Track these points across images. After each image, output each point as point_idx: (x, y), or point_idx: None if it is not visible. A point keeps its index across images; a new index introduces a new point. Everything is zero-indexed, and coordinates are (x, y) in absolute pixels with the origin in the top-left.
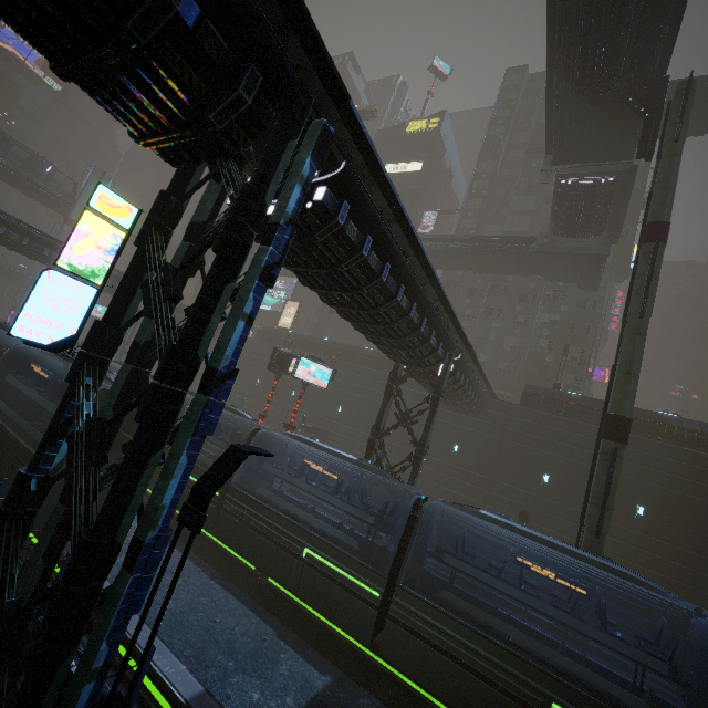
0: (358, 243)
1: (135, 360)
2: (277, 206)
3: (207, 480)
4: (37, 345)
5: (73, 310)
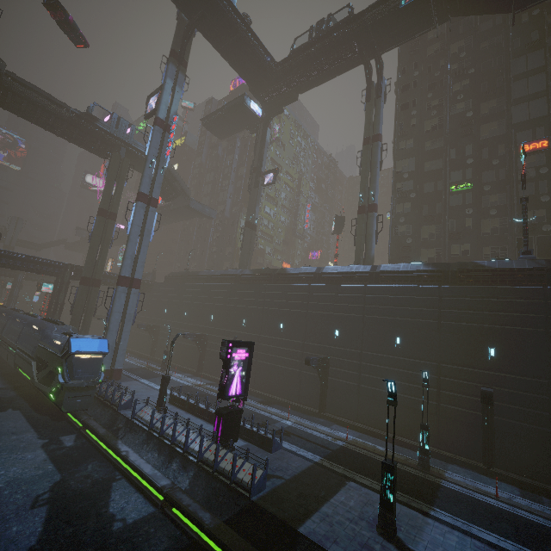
0: None
1: None
2: None
3: None
4: None
5: None
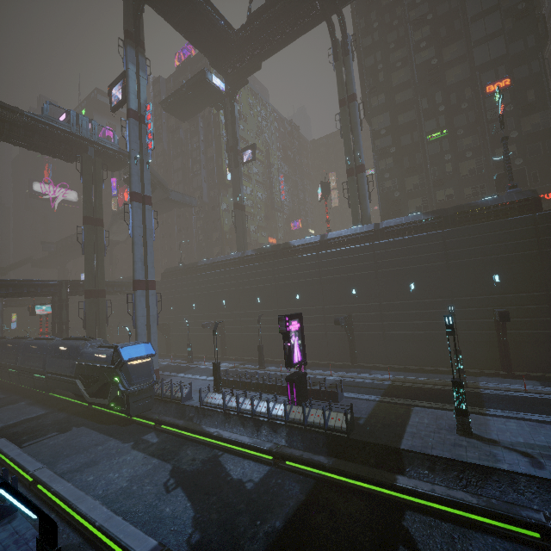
0: None
1: None
2: None
3: None
4: None
5: None
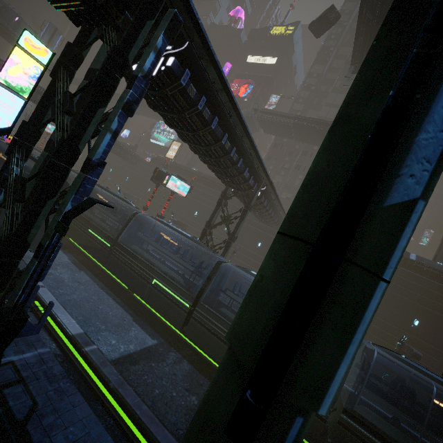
0: (196, 100)
1: (49, 150)
2: (138, 64)
3: (71, 212)
4: None
5: (9, 111)
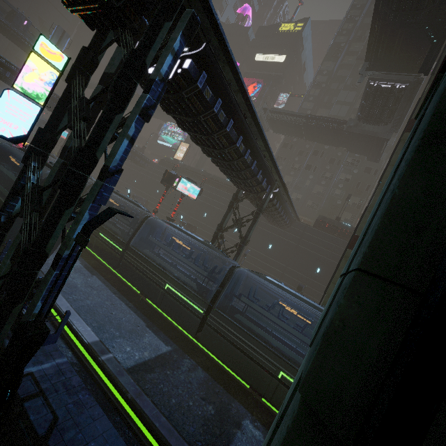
0: (212, 103)
1: (65, 156)
2: (155, 68)
3: (92, 222)
4: (2, 137)
5: (25, 118)
